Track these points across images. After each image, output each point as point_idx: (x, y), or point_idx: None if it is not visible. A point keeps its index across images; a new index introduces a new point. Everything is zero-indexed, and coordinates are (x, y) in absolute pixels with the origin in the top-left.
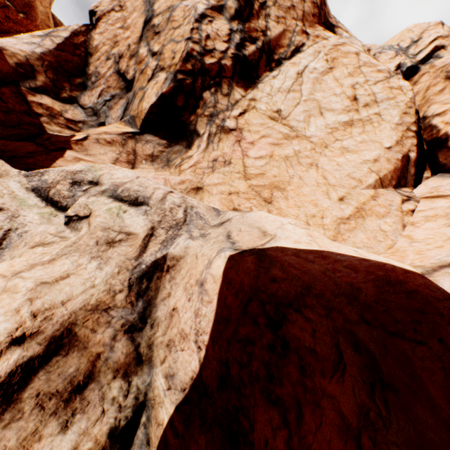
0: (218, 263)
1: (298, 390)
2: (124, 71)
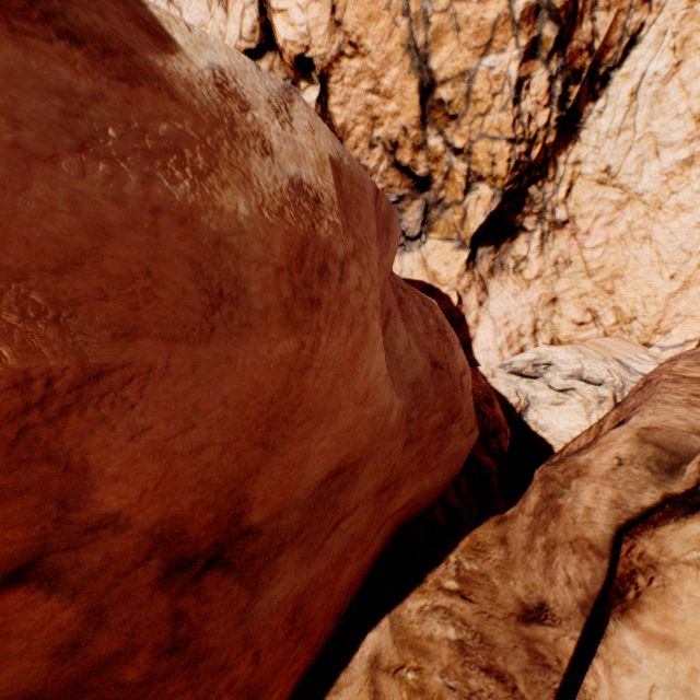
0: None
1: None
2: (406, 165)
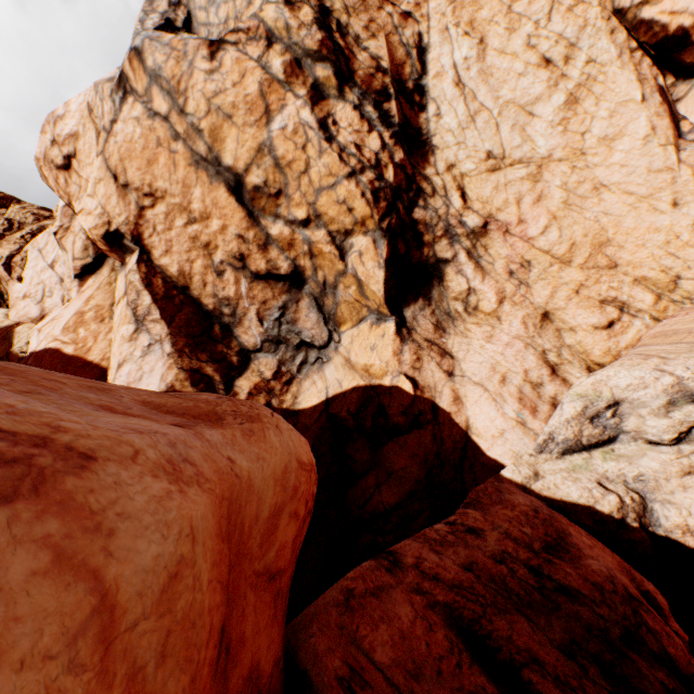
0: None
1: None
2: (266, 270)
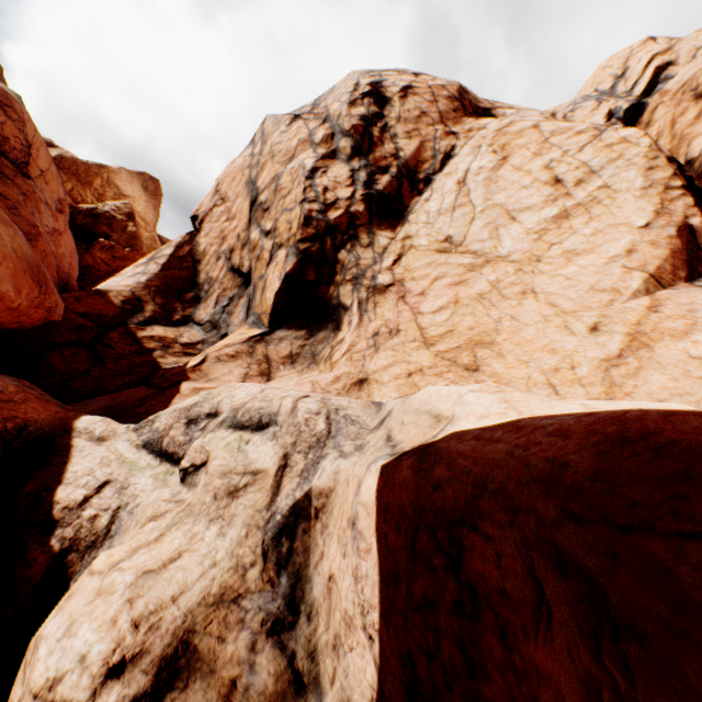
0: (368, 482)
1: (510, 681)
2: (238, 265)
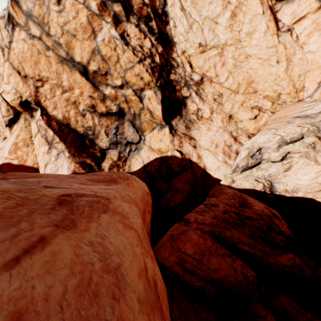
0: None
1: None
2: (106, 111)
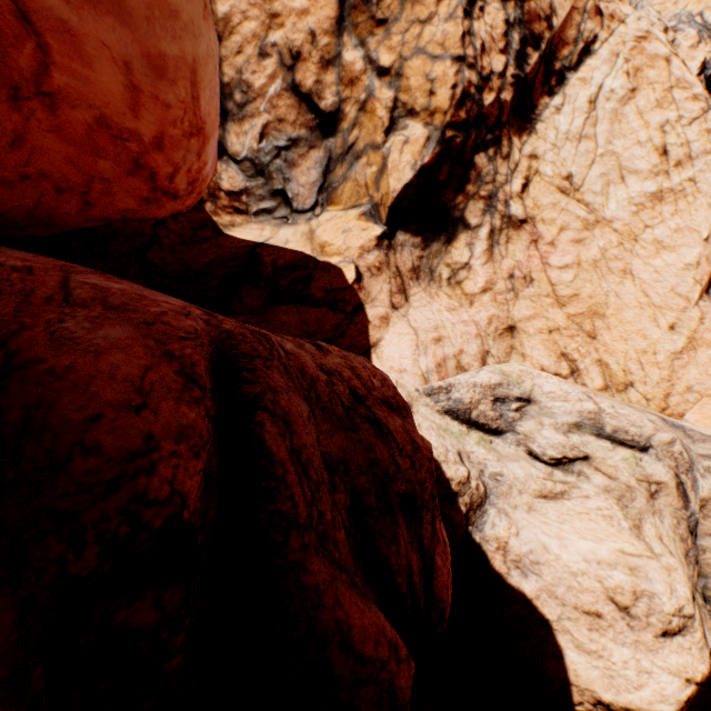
0: None
1: None
2: (308, 90)
